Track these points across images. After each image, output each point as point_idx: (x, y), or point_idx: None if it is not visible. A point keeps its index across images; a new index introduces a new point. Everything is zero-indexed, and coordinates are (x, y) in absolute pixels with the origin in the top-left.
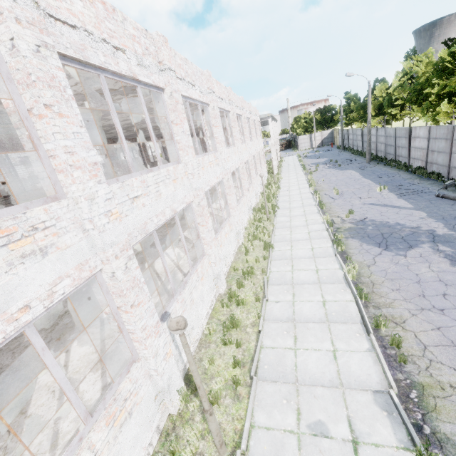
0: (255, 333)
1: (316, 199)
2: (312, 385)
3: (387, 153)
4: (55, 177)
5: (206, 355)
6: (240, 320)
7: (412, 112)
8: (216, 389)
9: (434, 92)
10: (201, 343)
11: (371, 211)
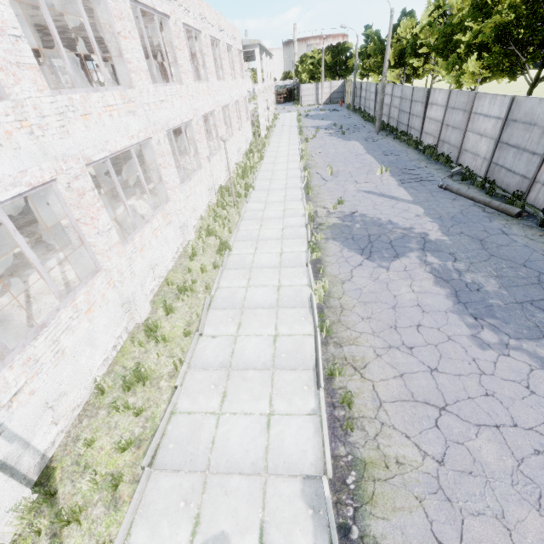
0: (171, 388)
1: (304, 180)
2: (227, 472)
3: (400, 122)
4: None
5: (81, 436)
6: (151, 371)
7: (437, 68)
8: (87, 490)
9: (465, 40)
10: (87, 408)
11: (365, 201)
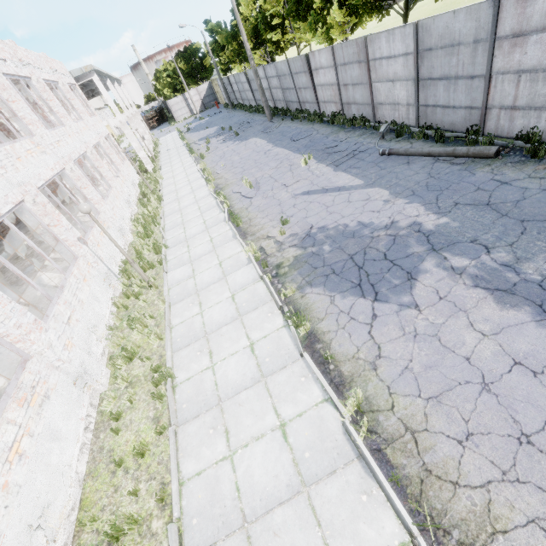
0: None
1: (224, 207)
2: None
3: (289, 101)
4: None
5: None
6: None
7: (297, 35)
8: None
9: None
10: None
11: (312, 208)
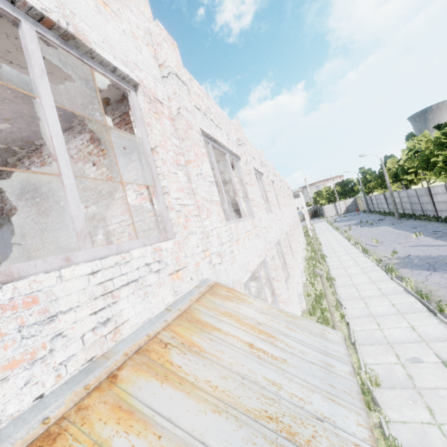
0: (344, 325)
1: (359, 248)
2: (401, 343)
3: (414, 210)
4: (252, 209)
5: None
6: (329, 318)
7: (427, 176)
8: None
9: (440, 160)
10: None
11: (413, 250)
